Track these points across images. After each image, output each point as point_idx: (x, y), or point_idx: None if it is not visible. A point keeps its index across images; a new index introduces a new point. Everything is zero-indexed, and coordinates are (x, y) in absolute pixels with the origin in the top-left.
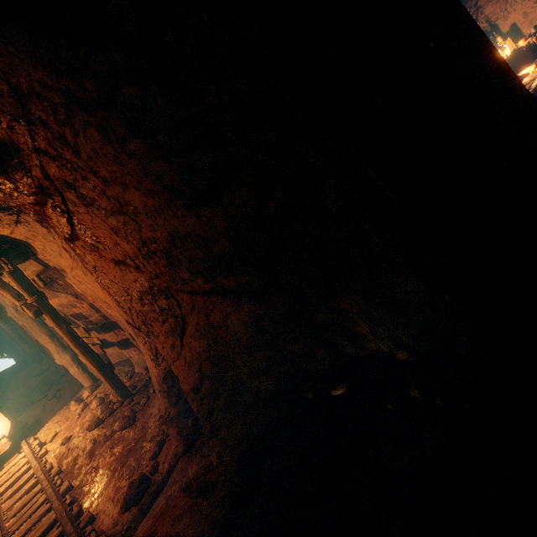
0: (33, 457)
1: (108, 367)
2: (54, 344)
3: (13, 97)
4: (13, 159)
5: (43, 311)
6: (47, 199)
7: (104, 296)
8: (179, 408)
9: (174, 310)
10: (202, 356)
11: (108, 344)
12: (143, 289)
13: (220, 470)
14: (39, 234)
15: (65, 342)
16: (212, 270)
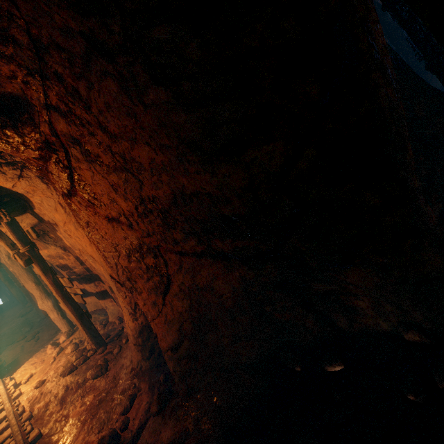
0: (7, 399)
1: (86, 316)
2: (38, 290)
3: (31, 50)
4: (23, 114)
5: (33, 261)
6: (51, 154)
7: (91, 250)
8: (152, 362)
9: (161, 269)
10: (184, 315)
11: (87, 293)
12: (132, 247)
13: (197, 439)
14: (39, 189)
15: (49, 289)
16: (210, 232)
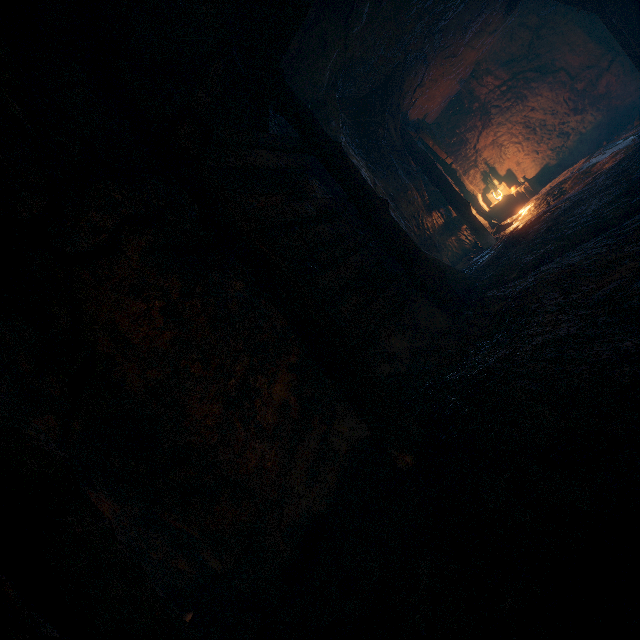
0: None
1: None
2: None
3: None
4: None
5: None
6: None
7: None
8: None
9: None
10: None
11: None
12: None
13: None
14: None
15: None
16: None
